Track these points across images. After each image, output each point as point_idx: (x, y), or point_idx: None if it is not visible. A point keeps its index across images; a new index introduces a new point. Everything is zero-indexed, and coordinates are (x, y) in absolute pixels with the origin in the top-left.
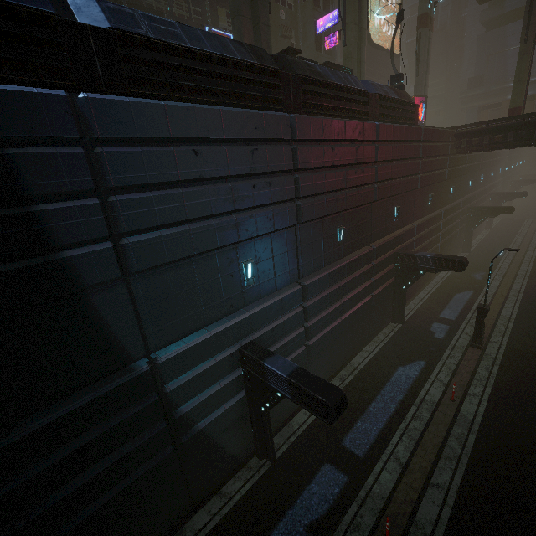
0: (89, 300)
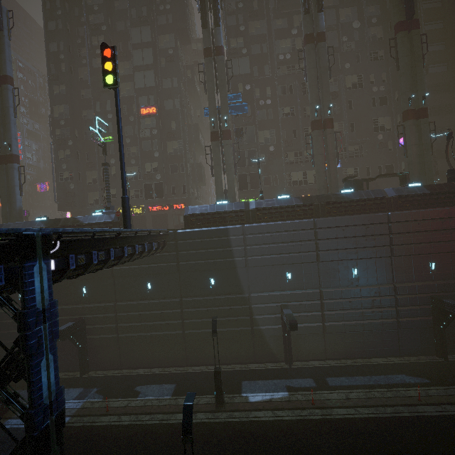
0: (238, 271)
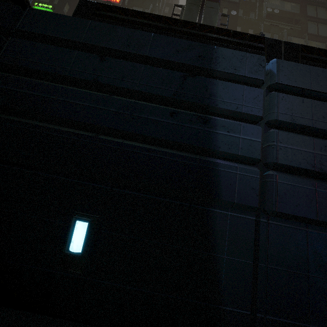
0: (213, 219)
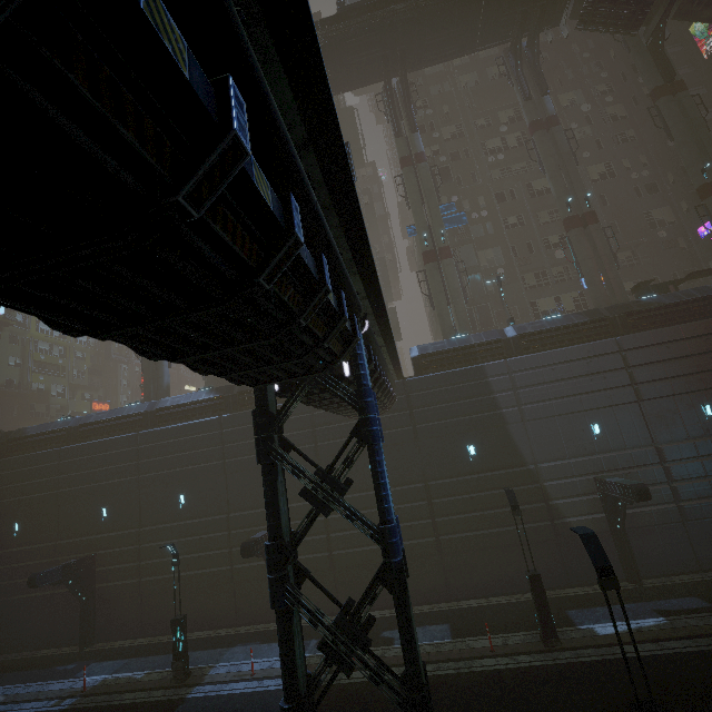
0: (509, 430)
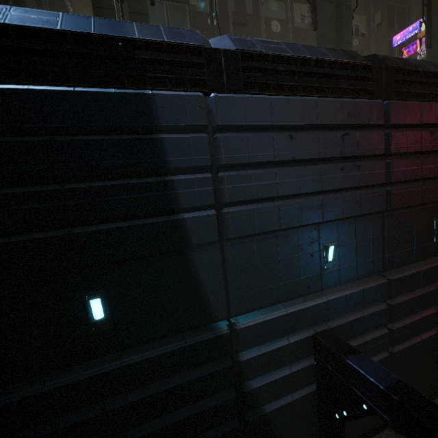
0: (192, 257)
